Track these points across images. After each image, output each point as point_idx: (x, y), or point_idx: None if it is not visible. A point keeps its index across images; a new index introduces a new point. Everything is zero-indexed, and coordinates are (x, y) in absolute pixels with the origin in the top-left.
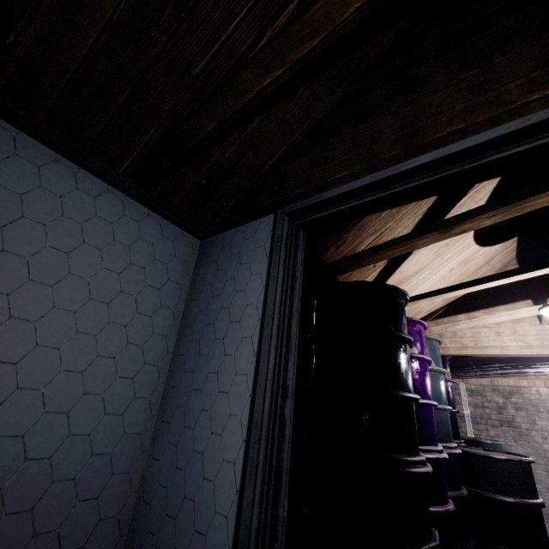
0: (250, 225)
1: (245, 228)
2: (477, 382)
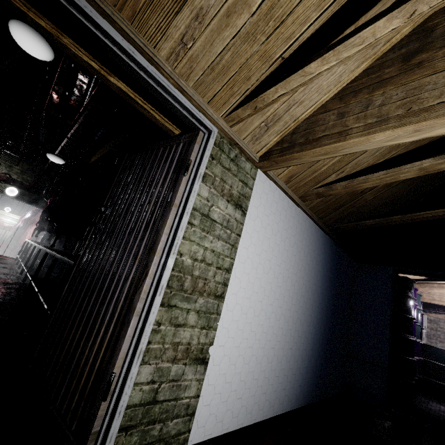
0: (379, 266)
1: (377, 267)
2: (435, 316)
